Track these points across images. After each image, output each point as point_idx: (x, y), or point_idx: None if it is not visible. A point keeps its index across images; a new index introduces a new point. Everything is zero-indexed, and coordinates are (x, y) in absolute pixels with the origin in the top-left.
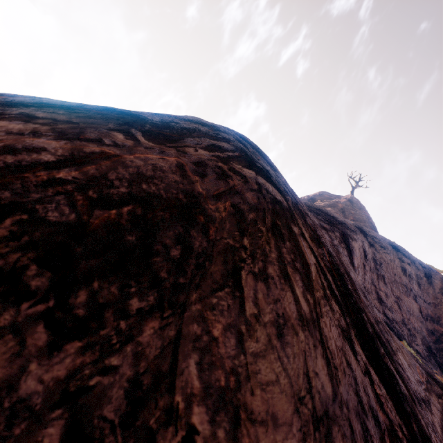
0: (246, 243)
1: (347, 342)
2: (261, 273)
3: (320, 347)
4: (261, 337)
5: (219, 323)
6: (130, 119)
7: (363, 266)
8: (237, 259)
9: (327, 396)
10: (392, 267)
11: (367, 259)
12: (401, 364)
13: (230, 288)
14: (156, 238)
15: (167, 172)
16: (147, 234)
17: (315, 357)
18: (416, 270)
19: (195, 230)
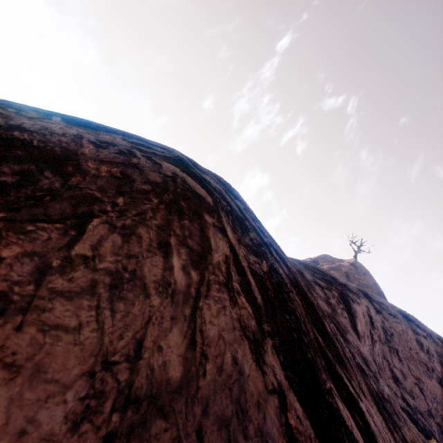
0: (120, 202)
1: (249, 343)
2: (125, 229)
3: (184, 324)
4: (81, 279)
5: (20, 247)
6: (64, 115)
7: (370, 335)
8: (96, 209)
9: (166, 379)
10: (406, 339)
11: (374, 326)
12: None
13: (65, 225)
14: None
15: (57, 134)
16: None
17: (169, 330)
18: (435, 345)
19: (53, 173)
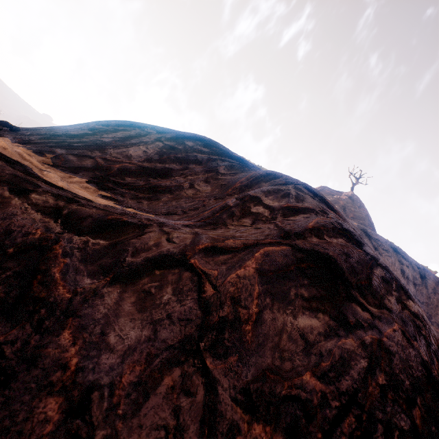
0: None
1: None
2: None
3: None
4: None
5: None
6: (333, 269)
7: None
8: None
9: None
10: (393, 269)
11: None
12: None
13: None
14: (438, 421)
15: (406, 346)
16: (435, 420)
17: None
18: (413, 271)
19: None
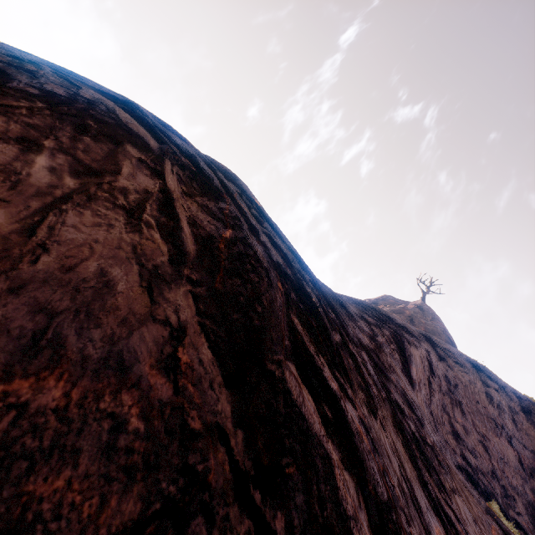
0: None
1: (141, 270)
2: None
3: (22, 212)
4: None
5: None
6: None
7: (428, 383)
8: None
9: None
10: (473, 391)
11: (434, 374)
12: (458, 511)
13: None
14: None
15: None
16: None
17: None
18: (508, 400)
19: None
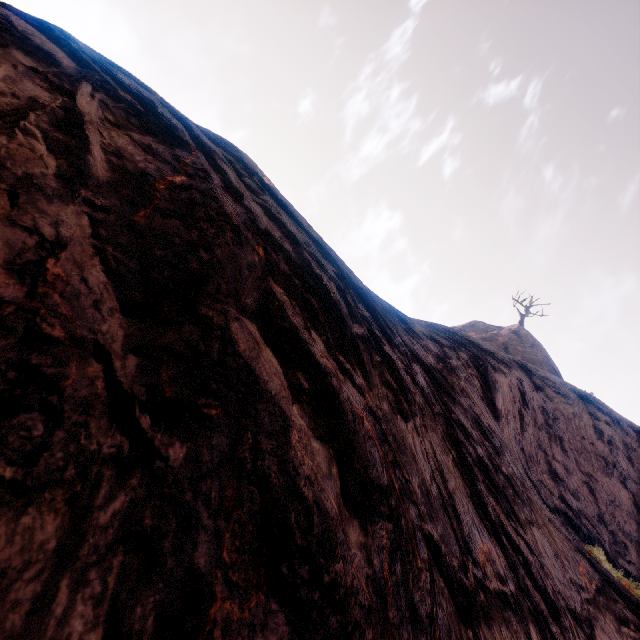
0: None
1: (3, 172)
2: None
3: None
4: None
5: None
6: None
7: (519, 416)
8: None
9: None
10: (578, 426)
11: (527, 406)
12: (532, 542)
13: None
14: None
15: None
16: None
17: None
18: (623, 435)
19: None
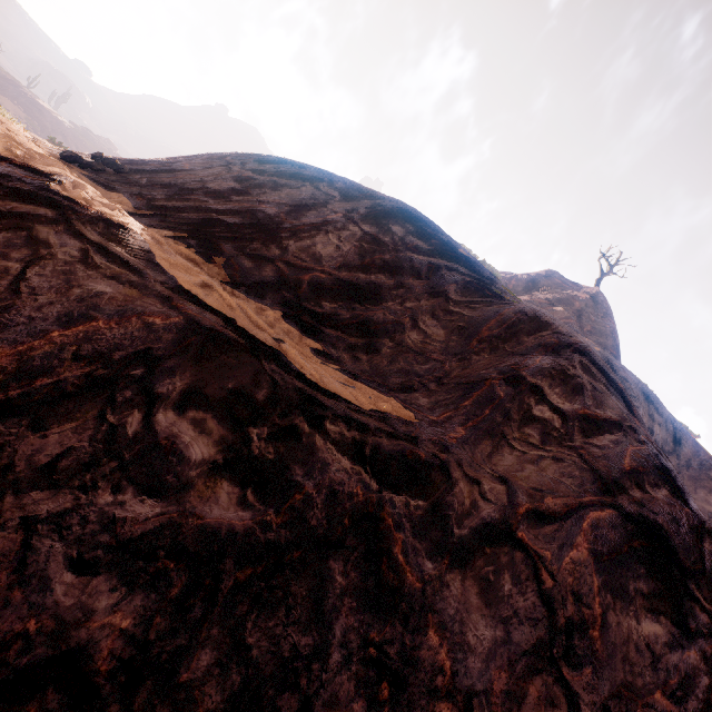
0: None
1: None
2: None
3: None
4: None
5: None
6: (666, 547)
7: None
8: None
9: None
10: None
11: None
12: None
13: None
14: None
15: None
16: None
17: None
18: (665, 432)
19: None
